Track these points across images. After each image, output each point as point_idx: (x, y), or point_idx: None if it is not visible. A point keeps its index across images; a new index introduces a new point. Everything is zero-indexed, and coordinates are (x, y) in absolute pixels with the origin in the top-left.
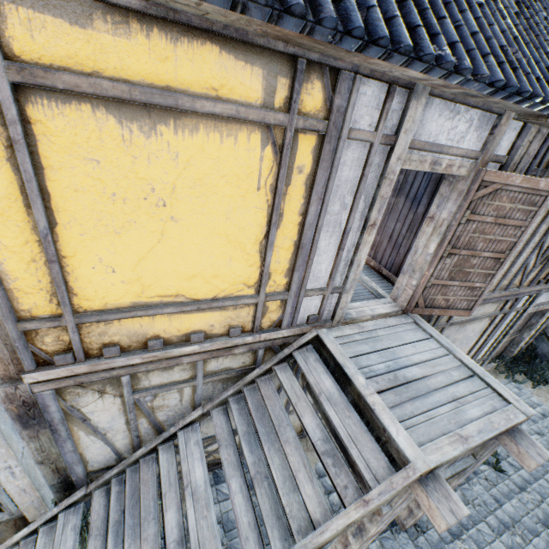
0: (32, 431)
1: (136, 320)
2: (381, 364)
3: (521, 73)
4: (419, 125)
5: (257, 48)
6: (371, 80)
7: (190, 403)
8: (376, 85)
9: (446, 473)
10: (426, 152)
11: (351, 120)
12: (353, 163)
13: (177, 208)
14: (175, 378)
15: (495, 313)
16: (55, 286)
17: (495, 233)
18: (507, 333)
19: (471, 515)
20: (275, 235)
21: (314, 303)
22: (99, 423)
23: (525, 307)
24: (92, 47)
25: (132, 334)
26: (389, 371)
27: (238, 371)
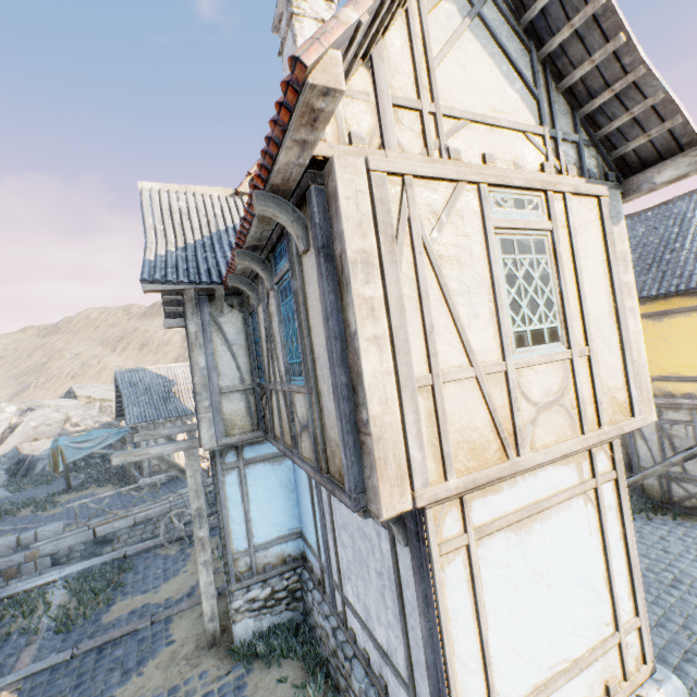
0: None
1: (659, 383)
2: None
3: None
4: None
5: (692, 293)
6: None
7: (693, 441)
8: None
9: None
10: None
11: None
12: None
13: (672, 340)
14: (680, 418)
15: None
16: None
17: None
18: None
19: None
20: None
21: None
22: (645, 433)
23: None
24: (645, 308)
25: (658, 389)
26: None
27: None
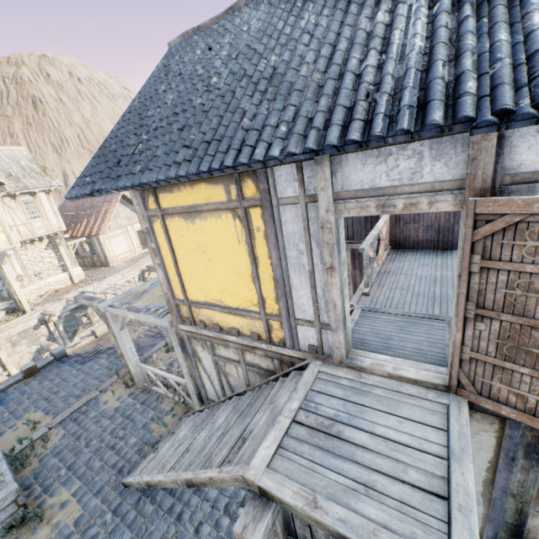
0: (185, 355)
1: (208, 311)
2: (333, 409)
3: (352, 124)
4: (342, 179)
5: (218, 177)
6: (281, 166)
7: (245, 382)
8: (286, 167)
9: None
10: (367, 197)
11: (278, 193)
12: (293, 220)
13: (209, 254)
14: (231, 356)
15: None
16: (180, 286)
17: None
18: None
19: None
20: (258, 271)
21: (310, 333)
22: (206, 367)
23: None
24: (175, 198)
25: (208, 318)
26: (331, 418)
27: (265, 370)
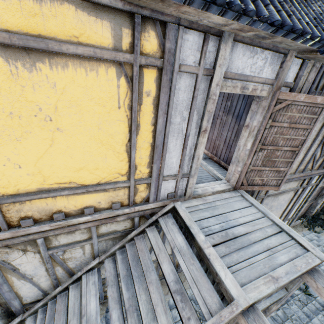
0: None
1: (43, 200)
2: (217, 225)
3: (294, 18)
4: (229, 62)
5: (104, 7)
6: (191, 30)
7: (91, 255)
8: (195, 34)
9: (266, 303)
10: (237, 80)
11: (180, 59)
12: (186, 88)
13: (61, 122)
14: (77, 239)
15: (297, 188)
16: None
17: (290, 134)
18: (307, 200)
19: None
20: (136, 139)
21: (171, 185)
22: (26, 271)
23: (317, 183)
24: None
25: (41, 210)
26: (222, 230)
27: (122, 232)
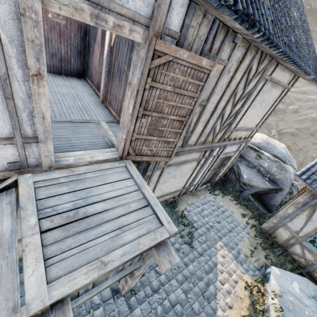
0: None
1: None
2: (69, 202)
3: None
4: None
5: None
6: None
7: None
8: None
9: (115, 278)
10: None
11: None
12: None
13: None
14: None
15: (199, 158)
16: None
17: (176, 101)
18: (210, 169)
19: (168, 276)
20: None
21: (8, 151)
22: None
23: (218, 154)
24: None
25: None
26: (73, 209)
27: None
